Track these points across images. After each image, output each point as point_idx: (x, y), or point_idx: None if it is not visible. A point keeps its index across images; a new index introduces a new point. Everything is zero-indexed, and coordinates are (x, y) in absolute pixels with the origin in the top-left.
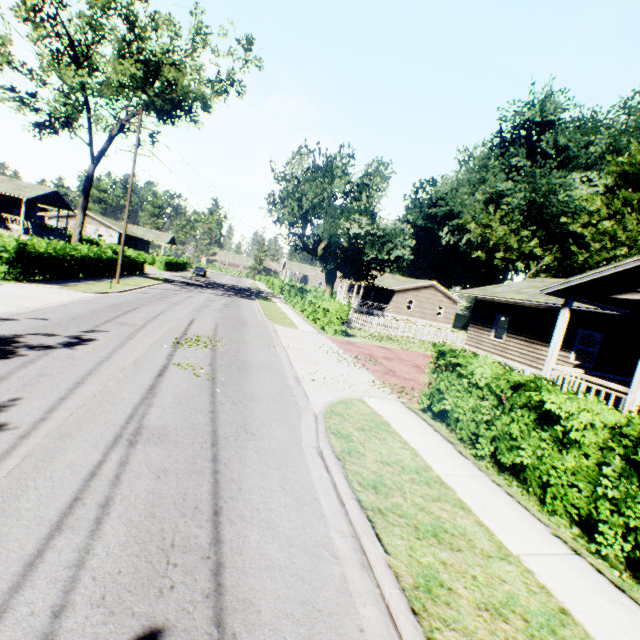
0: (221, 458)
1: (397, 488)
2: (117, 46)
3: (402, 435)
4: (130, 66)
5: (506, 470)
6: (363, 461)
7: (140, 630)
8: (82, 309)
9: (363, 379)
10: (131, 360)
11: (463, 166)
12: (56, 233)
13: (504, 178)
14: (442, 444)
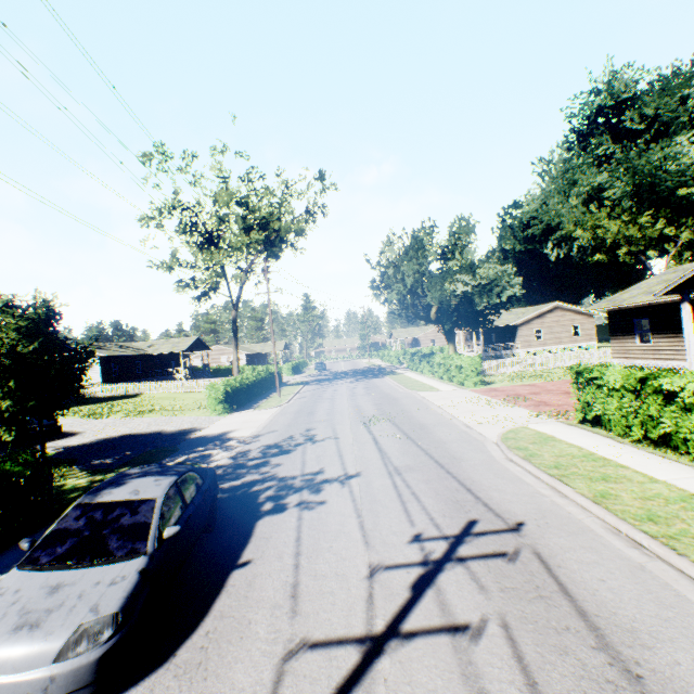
0: (451, 472)
1: (571, 465)
2: (242, 225)
3: (566, 440)
4: (254, 235)
5: (661, 445)
6: (542, 458)
7: (467, 520)
8: (285, 419)
9: (519, 414)
10: (351, 439)
11: (544, 176)
12: (204, 371)
13: (596, 172)
14: (601, 440)
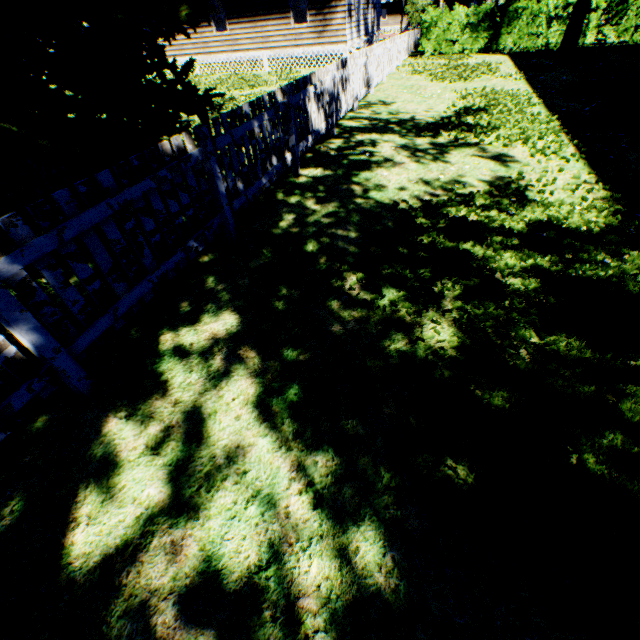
0: None
1: None
2: None
3: None
4: None
5: None
6: None
7: None
8: None
9: None
10: None
11: None
12: None
13: None
14: None
